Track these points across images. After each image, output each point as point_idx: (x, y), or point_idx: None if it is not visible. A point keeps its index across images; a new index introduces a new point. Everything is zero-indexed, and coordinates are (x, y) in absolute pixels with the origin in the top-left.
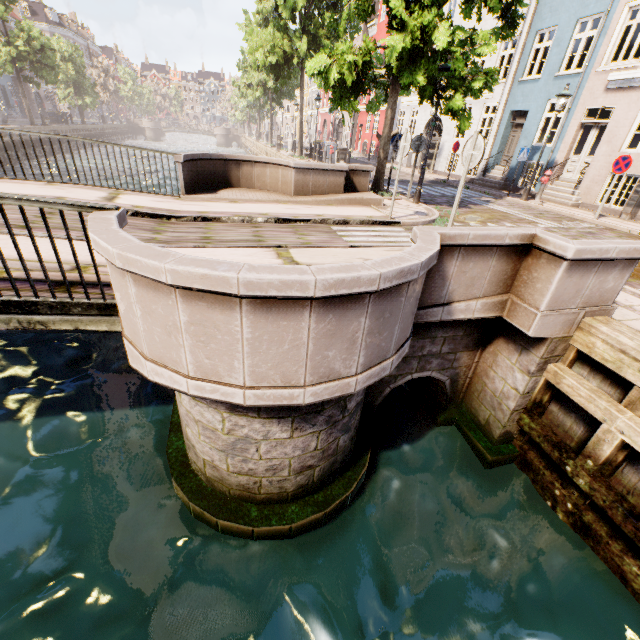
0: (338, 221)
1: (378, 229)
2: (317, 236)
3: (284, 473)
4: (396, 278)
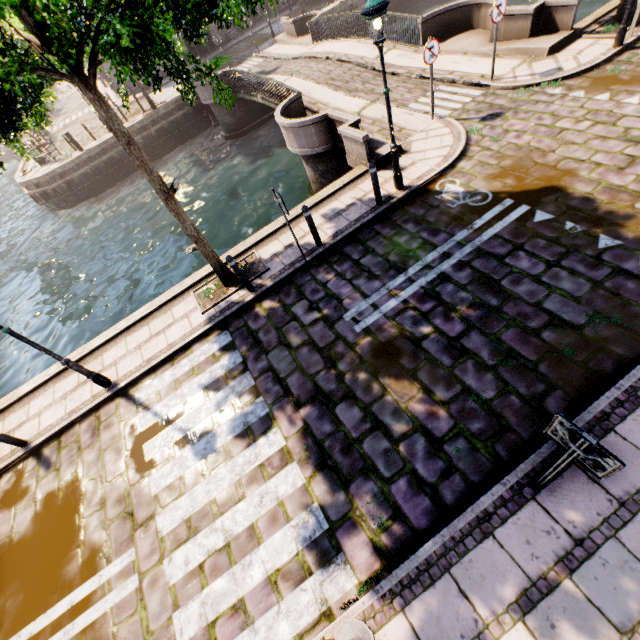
0: (450, 81)
1: (462, 92)
2: (412, 95)
3: (311, 181)
4: (291, 125)
